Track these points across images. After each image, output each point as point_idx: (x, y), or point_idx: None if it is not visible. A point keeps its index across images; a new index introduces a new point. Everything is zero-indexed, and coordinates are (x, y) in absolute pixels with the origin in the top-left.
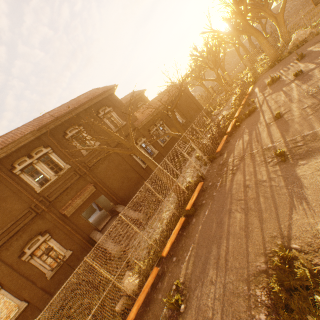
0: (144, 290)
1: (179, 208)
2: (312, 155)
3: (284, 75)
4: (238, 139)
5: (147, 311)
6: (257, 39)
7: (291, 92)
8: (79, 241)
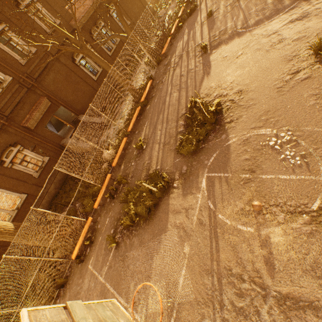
0: (120, 150)
1: (135, 103)
2: (220, 45)
3: None
4: (180, 41)
5: (124, 159)
6: None
7: None
8: (52, 149)
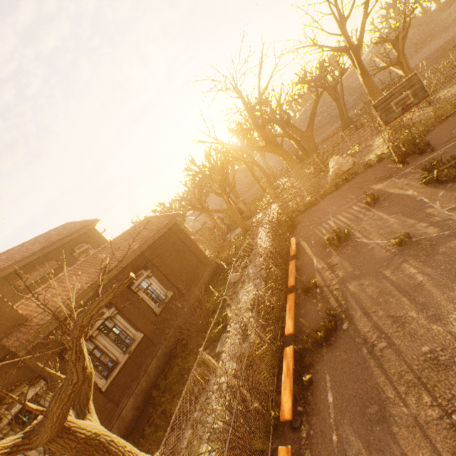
0: None
1: None
2: None
3: (356, 229)
4: None
5: None
6: (285, 161)
7: (435, 302)
8: None
